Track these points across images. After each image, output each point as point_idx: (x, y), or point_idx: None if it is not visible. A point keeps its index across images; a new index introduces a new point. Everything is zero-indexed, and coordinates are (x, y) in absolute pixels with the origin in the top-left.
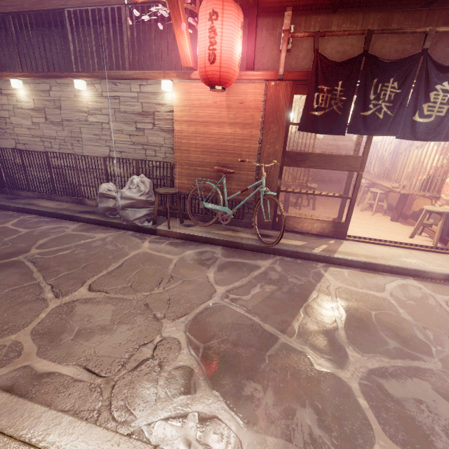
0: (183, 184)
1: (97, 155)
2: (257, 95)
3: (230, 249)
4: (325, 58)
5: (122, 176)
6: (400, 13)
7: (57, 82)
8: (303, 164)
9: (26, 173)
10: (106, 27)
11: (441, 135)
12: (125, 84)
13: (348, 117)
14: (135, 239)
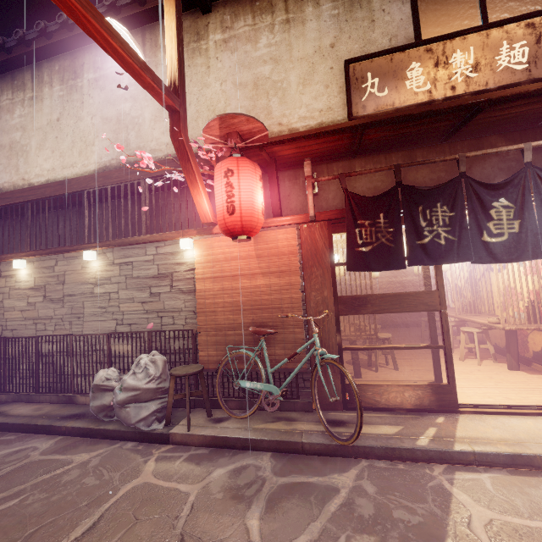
0: (210, 356)
1: (100, 332)
2: (289, 240)
3: (285, 456)
4: (356, 195)
5: (129, 355)
6: (421, 149)
7: (65, 256)
8: (364, 310)
9: (5, 368)
10: (125, 199)
11: (527, 253)
12: (140, 248)
13: (403, 248)
14: (135, 457)
